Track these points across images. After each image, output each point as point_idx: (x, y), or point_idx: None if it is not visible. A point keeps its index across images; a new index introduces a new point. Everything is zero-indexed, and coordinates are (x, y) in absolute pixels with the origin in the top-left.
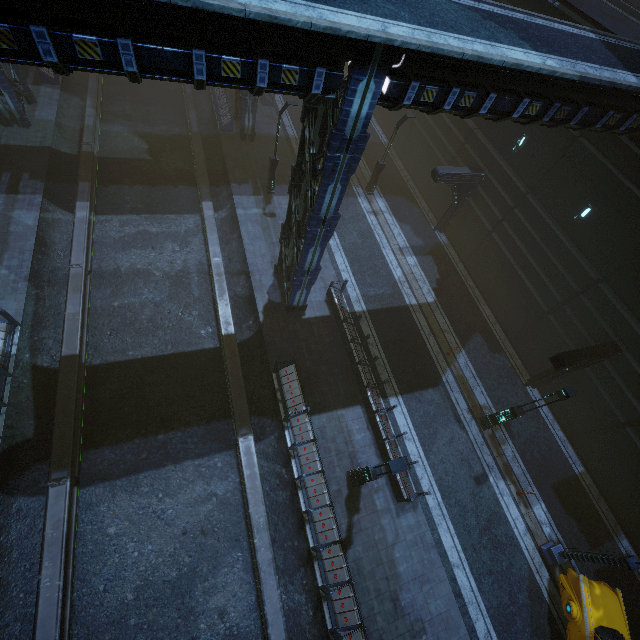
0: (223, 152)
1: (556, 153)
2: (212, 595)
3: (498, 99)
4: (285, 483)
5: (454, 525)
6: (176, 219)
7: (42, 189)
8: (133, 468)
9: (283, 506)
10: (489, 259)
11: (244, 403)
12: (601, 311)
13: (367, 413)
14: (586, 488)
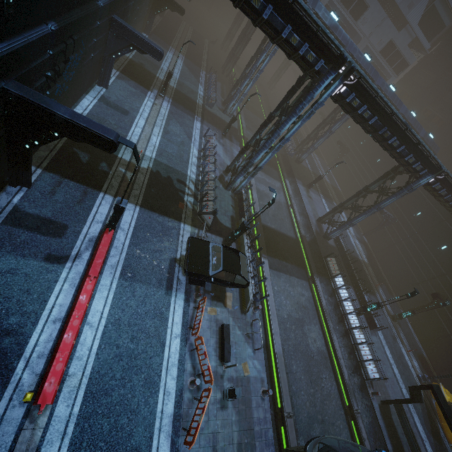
0: (290, 163)
1: (433, 223)
2: (310, 332)
3: (449, 197)
4: (330, 303)
5: (389, 350)
6: (273, 180)
7: (239, 145)
8: (278, 269)
9: (329, 312)
10: (390, 255)
11: (314, 264)
12: (445, 286)
13: (355, 291)
14: (428, 363)
